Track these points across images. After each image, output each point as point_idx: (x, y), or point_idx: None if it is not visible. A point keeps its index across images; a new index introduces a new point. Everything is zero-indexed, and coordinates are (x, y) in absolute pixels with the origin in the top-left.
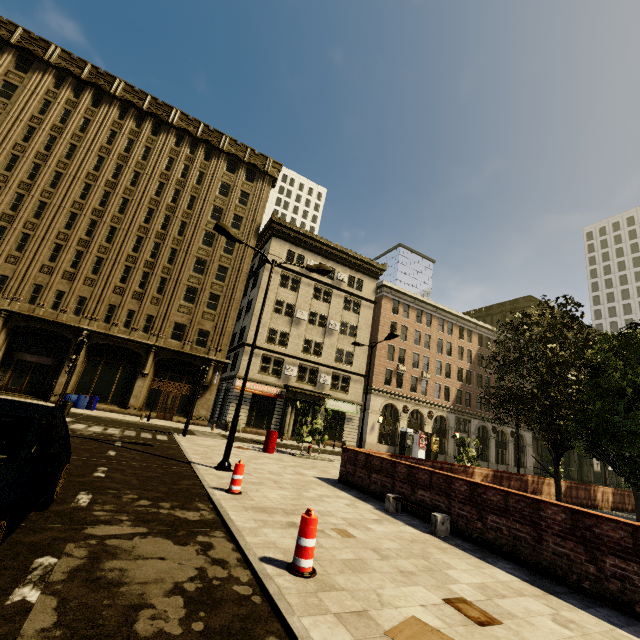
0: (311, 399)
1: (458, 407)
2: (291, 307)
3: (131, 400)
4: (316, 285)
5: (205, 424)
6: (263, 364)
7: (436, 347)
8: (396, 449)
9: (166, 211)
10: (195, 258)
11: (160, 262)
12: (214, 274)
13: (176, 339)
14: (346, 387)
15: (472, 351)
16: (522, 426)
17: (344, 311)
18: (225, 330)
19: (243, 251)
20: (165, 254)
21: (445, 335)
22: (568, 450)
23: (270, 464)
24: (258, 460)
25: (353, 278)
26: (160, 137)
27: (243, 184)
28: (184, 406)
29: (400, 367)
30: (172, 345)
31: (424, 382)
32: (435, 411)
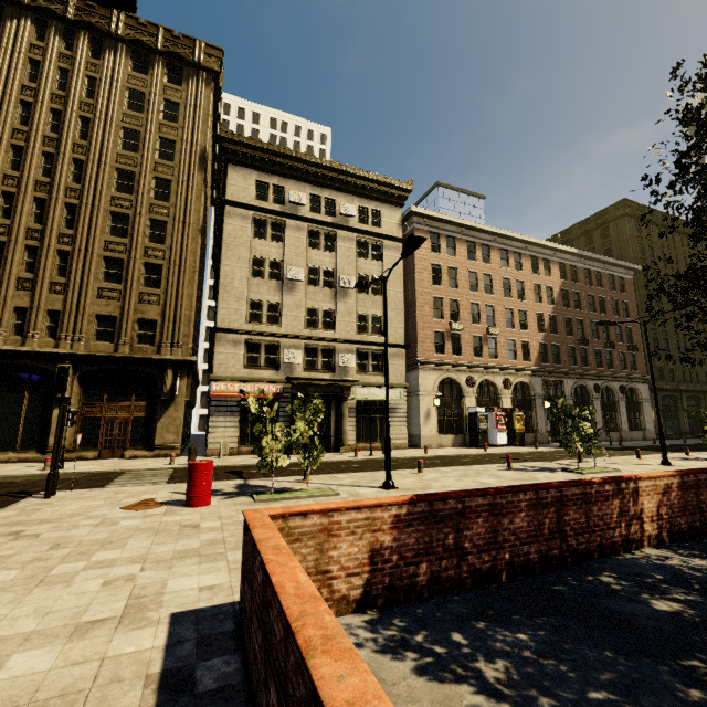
0: (329, 391)
1: (544, 367)
2: (277, 266)
3: (51, 440)
4: (310, 228)
5: (177, 453)
6: (250, 354)
7: (502, 290)
8: (465, 438)
9: (44, 146)
10: (110, 214)
11: (51, 227)
12: (146, 234)
13: (105, 340)
14: (380, 366)
15: (553, 288)
16: (634, 377)
17: (359, 259)
18: (180, 314)
19: (186, 193)
20: (57, 214)
21: (512, 272)
22: (697, 397)
23: (101, 570)
24: (92, 556)
25: (365, 210)
26: (6, 27)
27: (165, 89)
28: (141, 434)
29: (454, 326)
30: (100, 349)
31: (492, 341)
32: (513, 377)
